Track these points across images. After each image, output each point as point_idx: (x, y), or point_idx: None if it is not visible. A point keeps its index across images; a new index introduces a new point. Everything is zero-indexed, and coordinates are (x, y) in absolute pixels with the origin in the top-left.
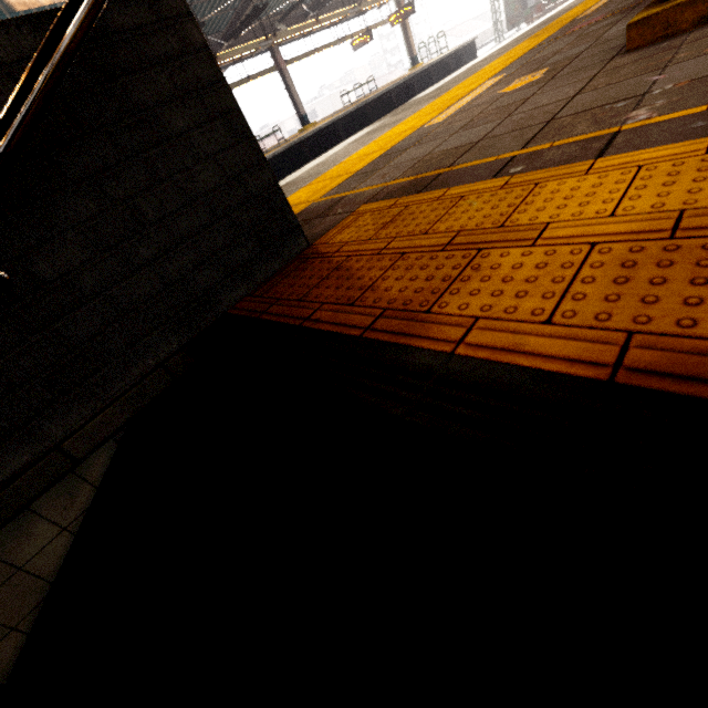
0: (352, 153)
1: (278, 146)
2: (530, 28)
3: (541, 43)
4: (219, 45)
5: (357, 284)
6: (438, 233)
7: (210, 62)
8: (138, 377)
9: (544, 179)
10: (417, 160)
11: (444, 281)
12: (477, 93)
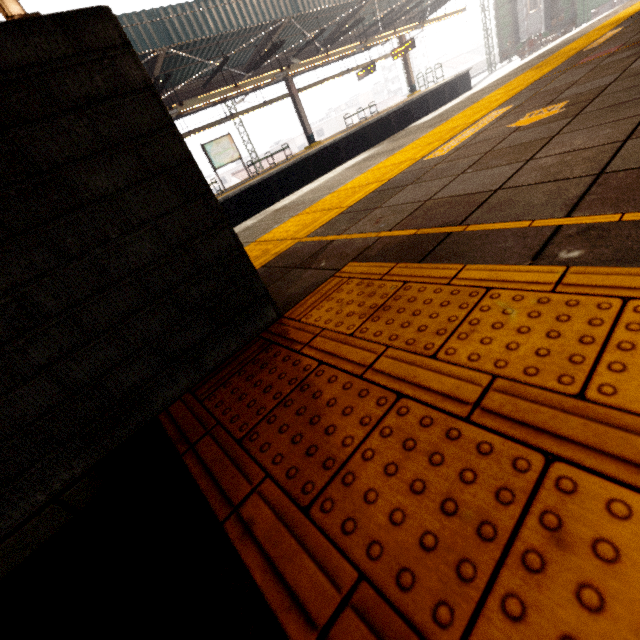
0: (347, 180)
1: (285, 161)
2: (528, 60)
3: (547, 74)
4: (241, 76)
5: (323, 448)
6: (456, 366)
7: (154, 104)
8: (18, 521)
9: (638, 292)
10: (417, 205)
11: (482, 538)
12: (482, 125)
